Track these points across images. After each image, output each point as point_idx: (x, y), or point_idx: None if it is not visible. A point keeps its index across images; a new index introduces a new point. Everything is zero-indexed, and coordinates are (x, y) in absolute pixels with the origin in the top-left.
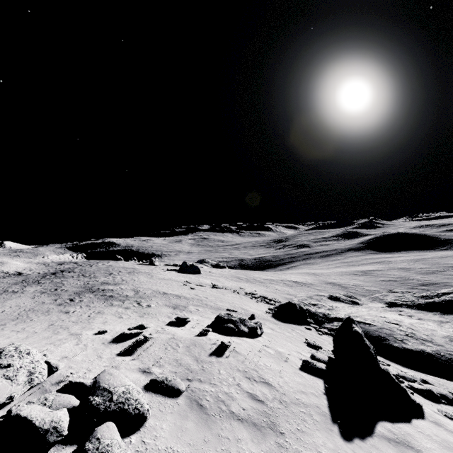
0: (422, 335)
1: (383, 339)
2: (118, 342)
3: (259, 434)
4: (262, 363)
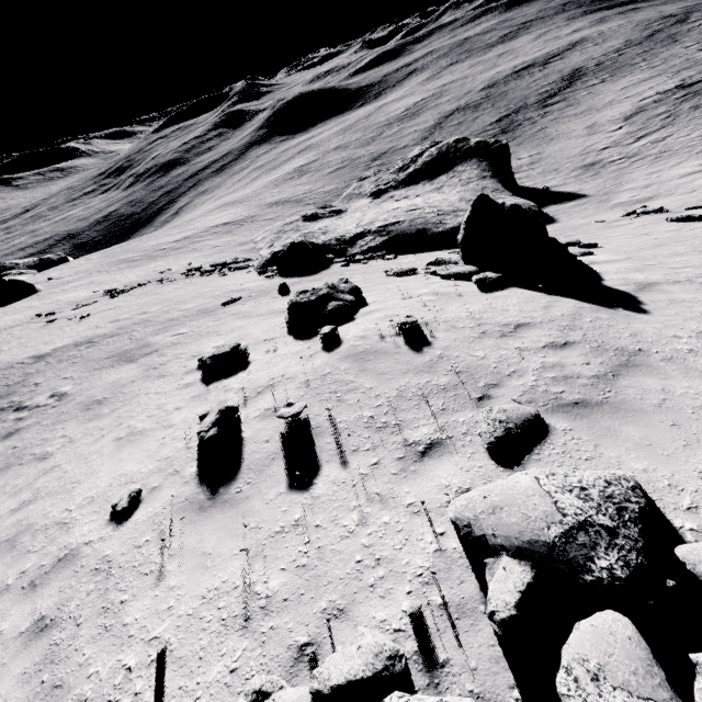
0: (447, 208)
1: (425, 231)
2: (233, 477)
3: (647, 369)
4: (463, 313)
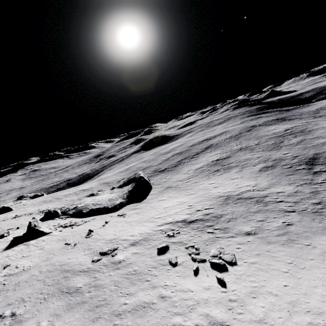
0: (100, 202)
1: (83, 210)
2: None
3: None
4: None
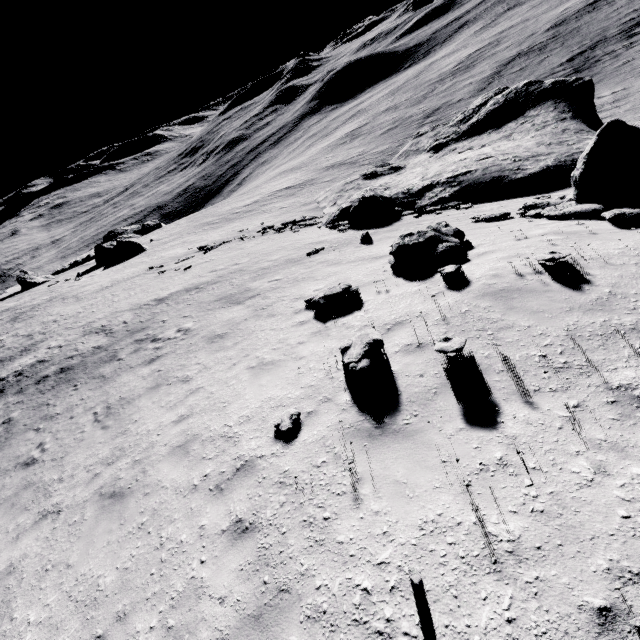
0: (524, 153)
1: (502, 178)
2: (395, 408)
3: None
4: (613, 250)
